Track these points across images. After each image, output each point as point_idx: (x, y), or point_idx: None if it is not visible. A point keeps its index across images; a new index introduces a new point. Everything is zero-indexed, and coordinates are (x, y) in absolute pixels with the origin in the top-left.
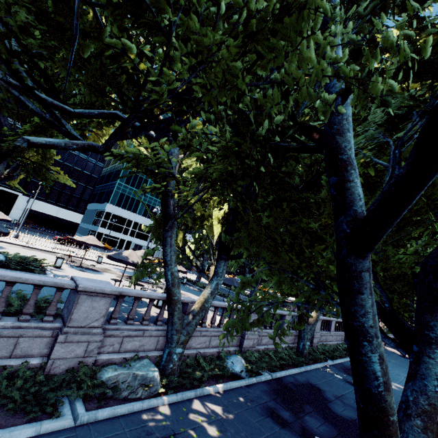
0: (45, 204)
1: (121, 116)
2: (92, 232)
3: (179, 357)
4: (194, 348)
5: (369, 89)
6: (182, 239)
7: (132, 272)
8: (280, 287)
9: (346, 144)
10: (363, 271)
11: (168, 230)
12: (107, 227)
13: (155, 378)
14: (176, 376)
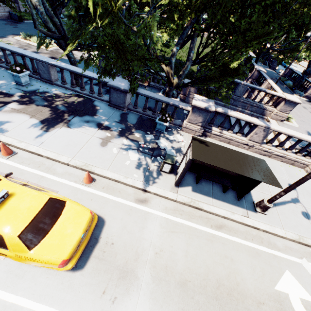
0: None
1: None
2: None
3: None
4: None
5: None
6: None
7: None
8: None
9: None
10: None
11: None
12: None
13: None
14: None
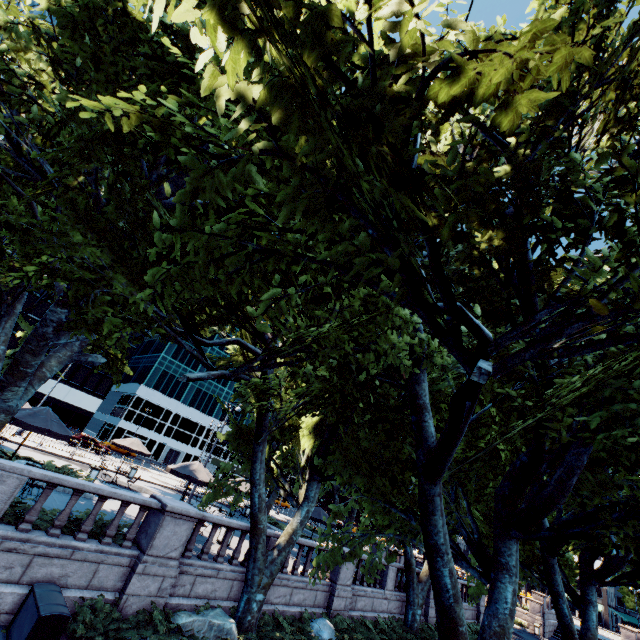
0: (52, 381)
1: (242, 342)
2: (109, 426)
3: (259, 607)
4: (272, 602)
5: (433, 358)
6: (267, 452)
7: (175, 494)
8: (377, 514)
9: (422, 392)
10: (435, 495)
11: (260, 444)
12: (134, 420)
13: (232, 631)
14: (254, 634)
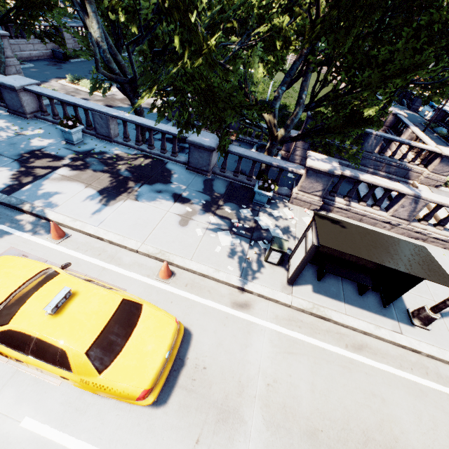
0: None
1: None
2: None
3: None
4: None
5: None
6: None
7: None
8: None
9: None
10: None
11: None
12: None
13: None
14: None
